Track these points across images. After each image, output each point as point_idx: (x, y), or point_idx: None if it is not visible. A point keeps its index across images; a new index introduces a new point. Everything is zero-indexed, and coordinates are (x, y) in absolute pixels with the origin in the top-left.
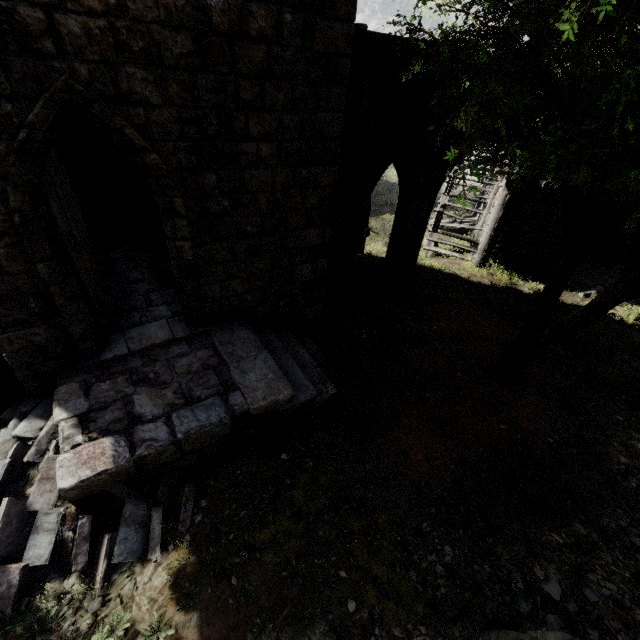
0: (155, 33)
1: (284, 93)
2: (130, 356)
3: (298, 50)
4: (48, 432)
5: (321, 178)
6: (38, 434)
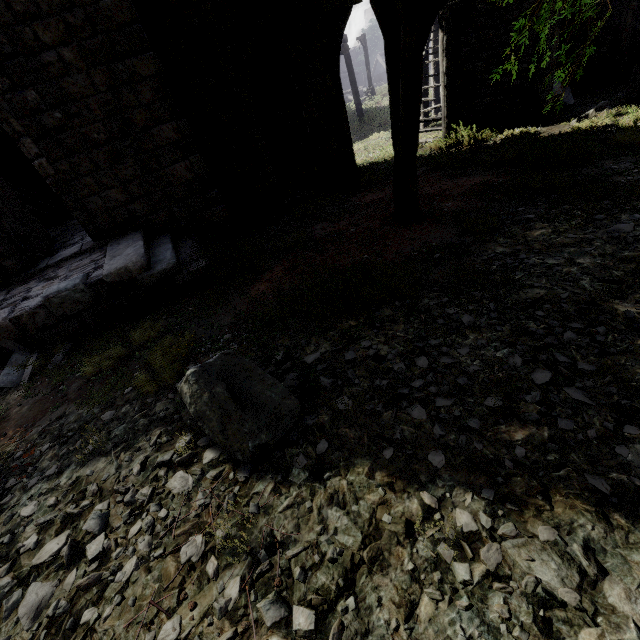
0: None
1: None
2: (48, 269)
3: None
4: None
5: (141, 68)
6: None
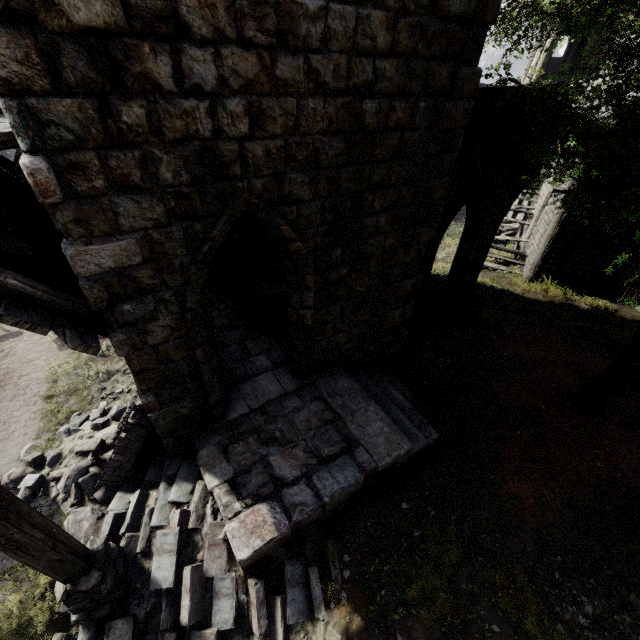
0: (317, 142)
1: (406, 169)
2: (251, 413)
3: (424, 131)
4: (200, 497)
5: (423, 235)
6: (190, 498)
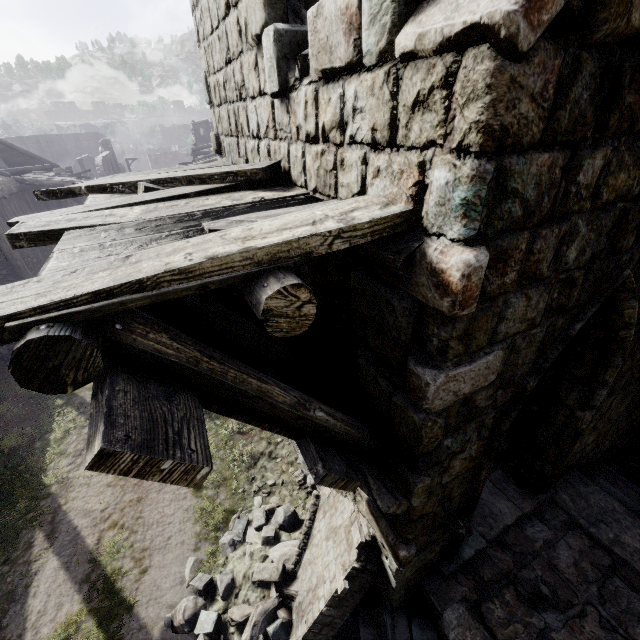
0: None
1: None
2: (487, 547)
3: None
4: None
5: None
6: None
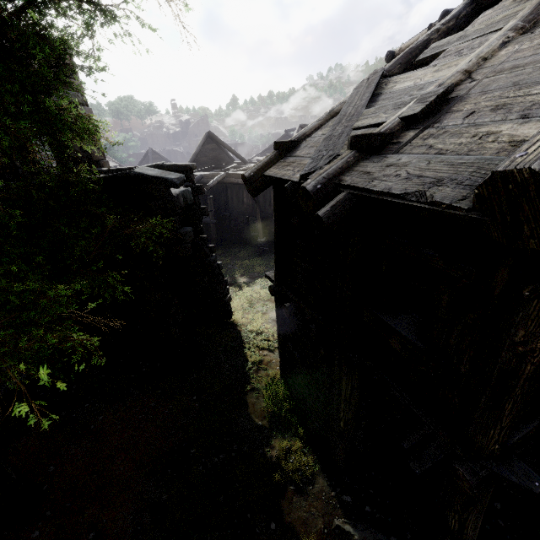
0: None
1: None
2: None
3: None
4: None
5: None
6: None
